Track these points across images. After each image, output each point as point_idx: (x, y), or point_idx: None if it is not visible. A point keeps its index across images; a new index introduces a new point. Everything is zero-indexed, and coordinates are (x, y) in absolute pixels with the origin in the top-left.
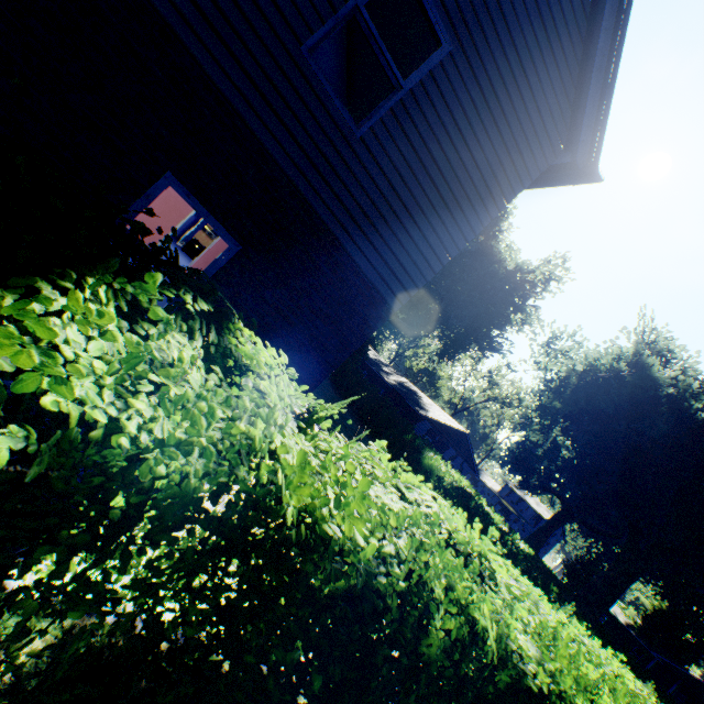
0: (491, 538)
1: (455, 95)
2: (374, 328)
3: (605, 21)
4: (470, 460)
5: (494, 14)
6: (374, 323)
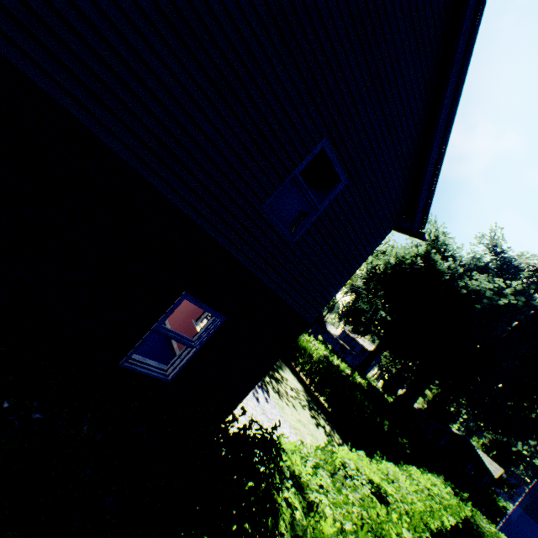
0: (378, 460)
1: (348, 204)
2: (299, 334)
3: (432, 158)
4: (322, 324)
5: (371, 158)
6: (299, 332)
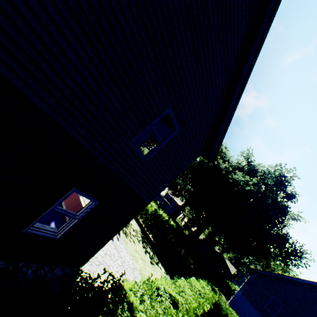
0: (176, 281)
1: (178, 142)
2: (142, 209)
3: (224, 124)
4: None
5: (193, 119)
6: (142, 208)
